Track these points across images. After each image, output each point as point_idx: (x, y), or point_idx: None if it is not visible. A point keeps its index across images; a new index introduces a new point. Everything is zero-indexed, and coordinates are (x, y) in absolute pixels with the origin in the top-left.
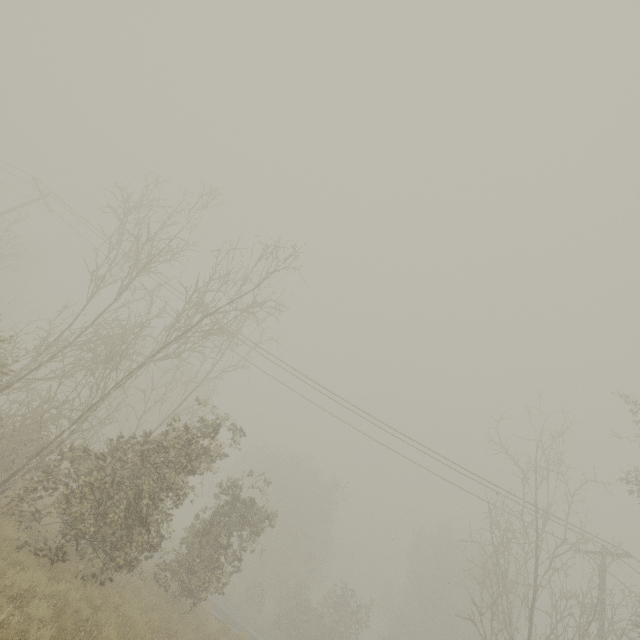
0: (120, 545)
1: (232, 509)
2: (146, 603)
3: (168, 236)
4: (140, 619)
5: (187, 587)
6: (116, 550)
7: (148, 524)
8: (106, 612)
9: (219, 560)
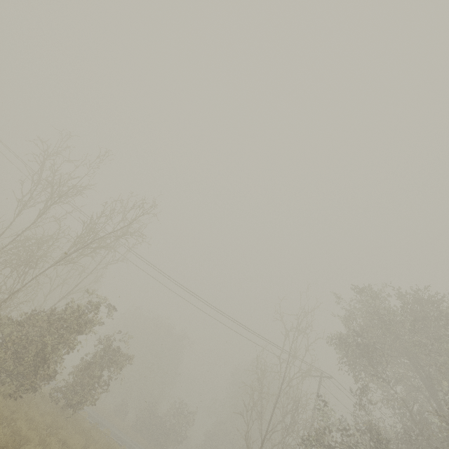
0: (29, 376)
1: (105, 354)
2: (43, 411)
3: (75, 186)
4: (39, 418)
5: (71, 401)
6: (26, 379)
7: (48, 364)
8: (19, 413)
9: (94, 385)
